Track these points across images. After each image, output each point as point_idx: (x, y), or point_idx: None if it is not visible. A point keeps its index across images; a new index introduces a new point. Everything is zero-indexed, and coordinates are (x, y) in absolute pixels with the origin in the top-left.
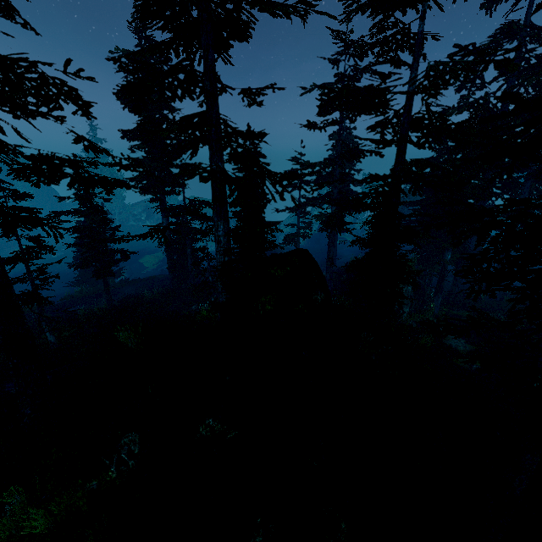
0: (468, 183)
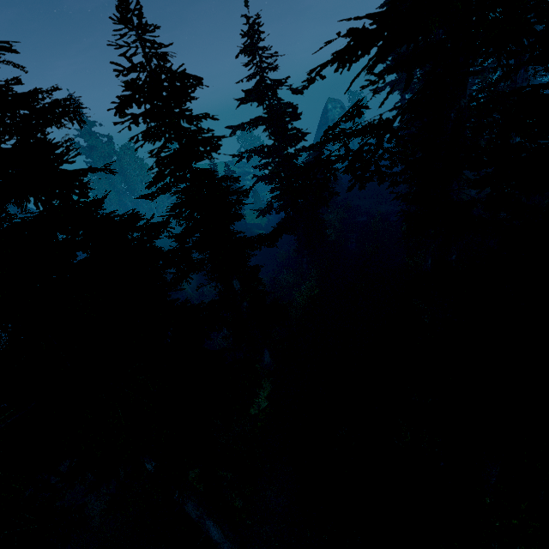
0: None
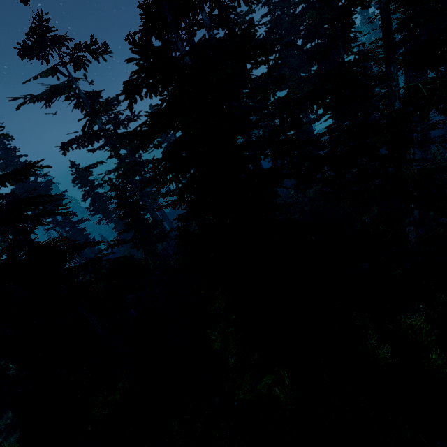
0: (139, 171)
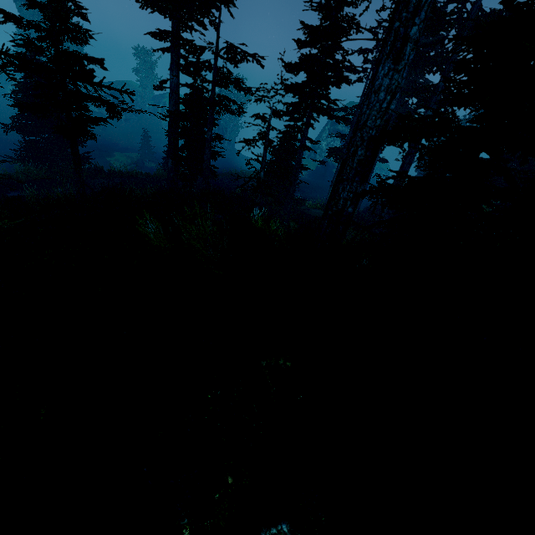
0: None
